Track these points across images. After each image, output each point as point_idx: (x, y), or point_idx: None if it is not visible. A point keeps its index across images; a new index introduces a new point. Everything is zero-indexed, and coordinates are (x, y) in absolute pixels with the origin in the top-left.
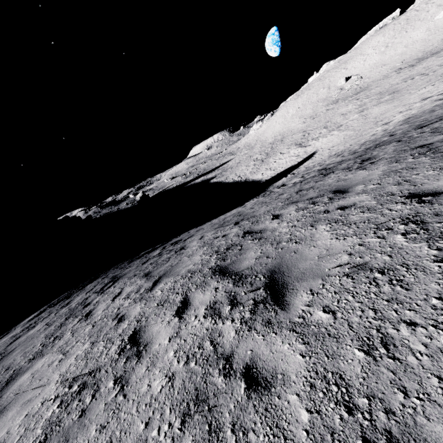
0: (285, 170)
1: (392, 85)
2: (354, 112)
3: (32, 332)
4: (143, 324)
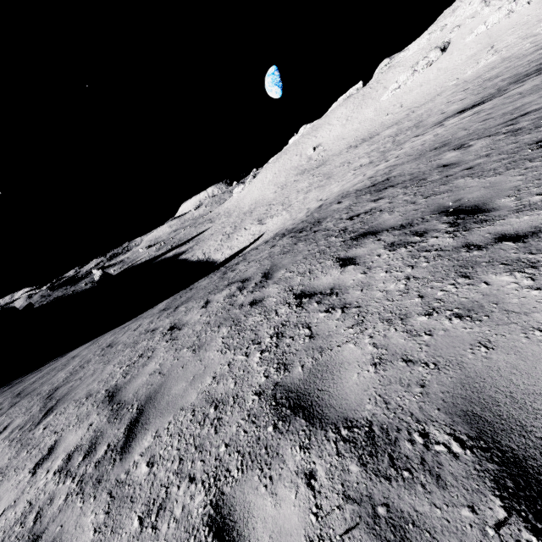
0: (237, 252)
1: (334, 167)
2: (304, 192)
3: None
4: None
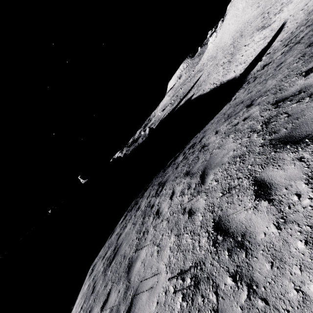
0: (256, 56)
1: None
2: None
3: (126, 230)
4: (221, 214)
